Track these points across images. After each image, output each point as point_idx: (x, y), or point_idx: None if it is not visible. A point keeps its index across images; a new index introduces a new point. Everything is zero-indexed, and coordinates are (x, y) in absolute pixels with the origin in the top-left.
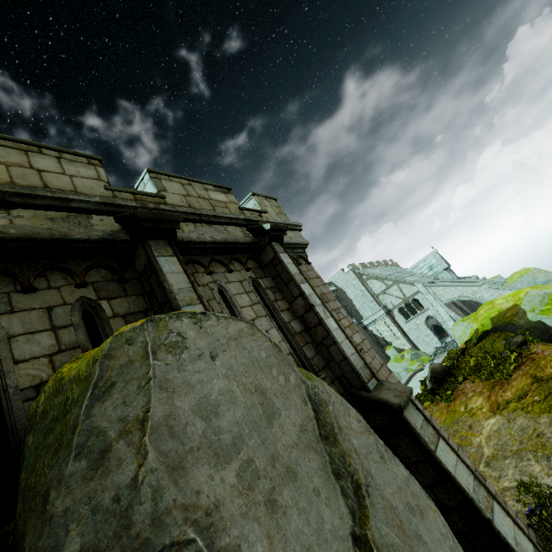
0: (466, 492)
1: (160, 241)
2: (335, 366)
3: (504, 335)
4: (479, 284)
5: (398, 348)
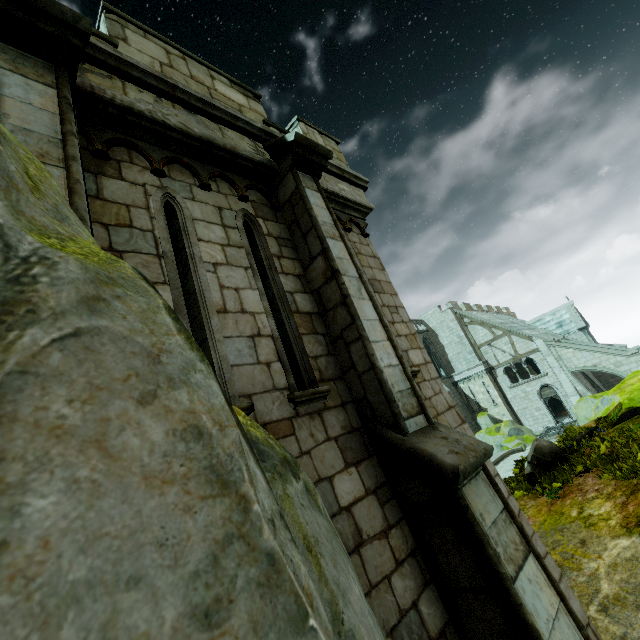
0: None
1: (35, 59)
2: (354, 380)
3: None
4: (628, 353)
5: (494, 417)
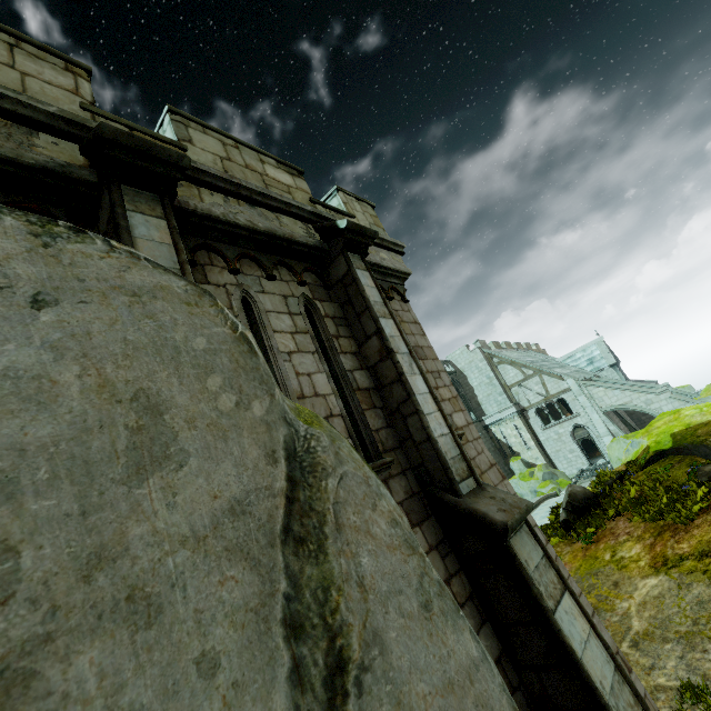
0: (597, 691)
1: (146, 193)
2: (411, 449)
3: (689, 460)
4: (658, 390)
5: (527, 461)
